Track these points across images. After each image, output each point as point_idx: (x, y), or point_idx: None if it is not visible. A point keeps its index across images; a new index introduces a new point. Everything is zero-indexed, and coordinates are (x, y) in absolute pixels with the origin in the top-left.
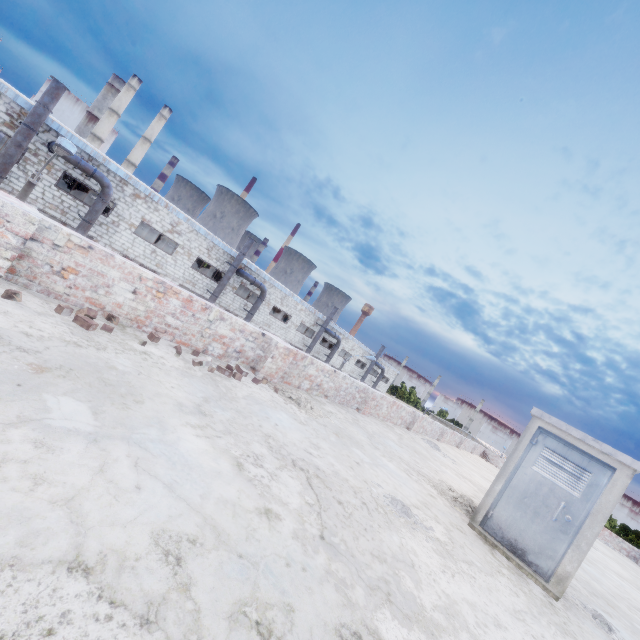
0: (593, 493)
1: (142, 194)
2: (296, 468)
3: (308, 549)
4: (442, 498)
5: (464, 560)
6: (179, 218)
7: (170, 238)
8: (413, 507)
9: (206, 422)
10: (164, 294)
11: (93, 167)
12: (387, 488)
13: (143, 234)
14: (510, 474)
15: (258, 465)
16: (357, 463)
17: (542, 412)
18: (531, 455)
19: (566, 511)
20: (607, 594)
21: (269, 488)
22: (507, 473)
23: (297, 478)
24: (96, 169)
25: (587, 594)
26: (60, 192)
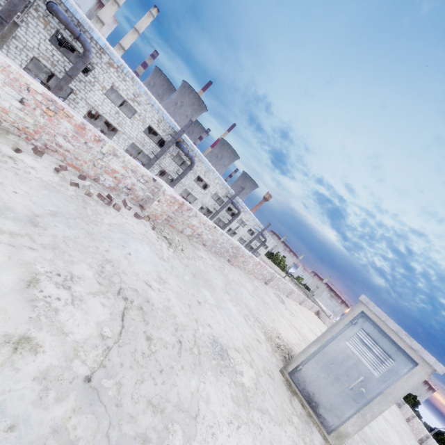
0: (391, 377)
1: (115, 64)
2: (118, 297)
3: (49, 395)
4: (267, 344)
5: (259, 408)
6: (140, 91)
7: (131, 105)
8: (234, 350)
9: (28, 232)
10: (55, 113)
11: (79, 31)
12: (216, 329)
13: (117, 101)
14: (325, 342)
15: (64, 286)
16: (199, 302)
17: (369, 300)
18: (348, 332)
19: (363, 385)
20: (374, 439)
21: (55, 312)
22: (323, 340)
23: (110, 307)
24: (81, 33)
25: (358, 440)
26: (52, 47)
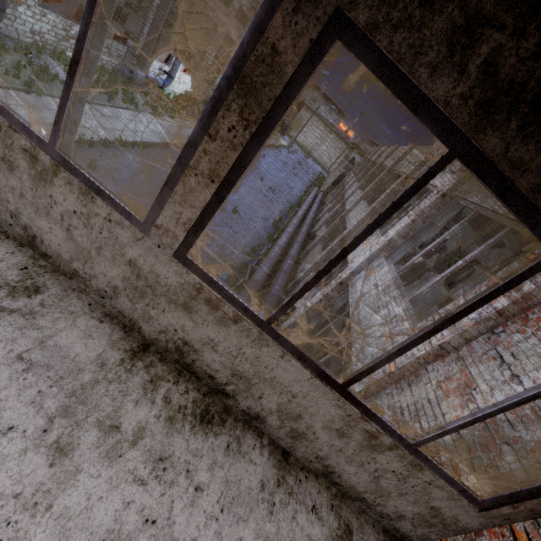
0: None
1: None
2: None
3: None
4: None
5: None
6: None
7: None
8: None
9: None
10: None
11: None
12: None
13: None
14: None
15: None
16: None
17: None
18: None
19: None
20: None
21: None
22: None
23: None
24: None
25: None
26: None
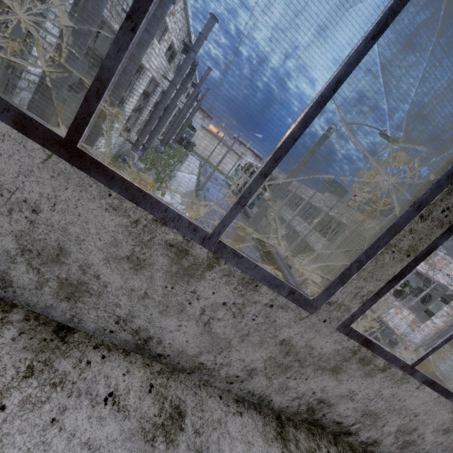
0: None
1: None
2: None
3: None
4: None
5: None
6: None
7: (166, 23)
8: None
9: None
10: None
11: None
12: None
13: None
14: None
15: None
16: None
17: None
18: None
19: None
20: None
21: None
22: None
23: None
24: None
25: None
26: None
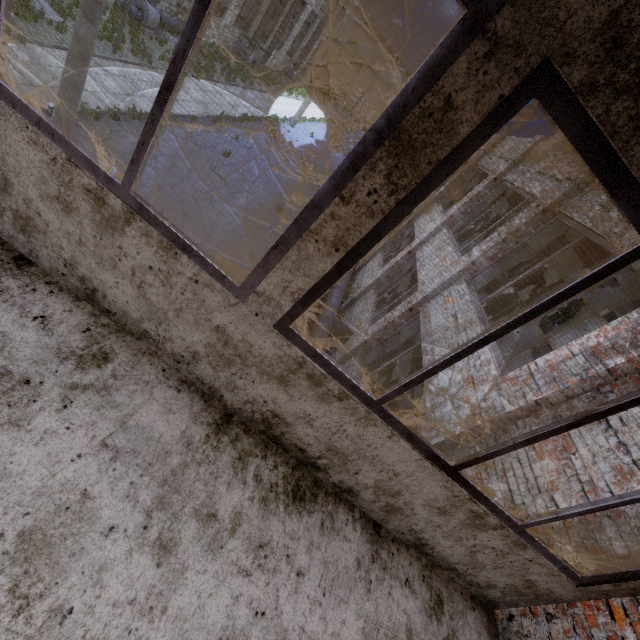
0: None
1: None
2: None
3: None
4: None
5: None
6: None
7: None
8: None
9: None
10: None
11: None
12: None
13: None
14: None
15: None
16: None
17: None
18: None
19: None
20: None
21: None
22: None
23: None
24: None
25: None
26: None
